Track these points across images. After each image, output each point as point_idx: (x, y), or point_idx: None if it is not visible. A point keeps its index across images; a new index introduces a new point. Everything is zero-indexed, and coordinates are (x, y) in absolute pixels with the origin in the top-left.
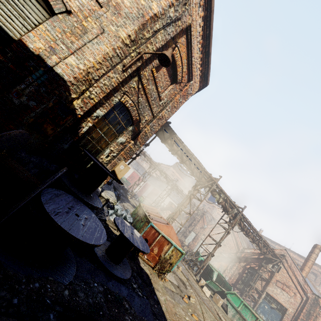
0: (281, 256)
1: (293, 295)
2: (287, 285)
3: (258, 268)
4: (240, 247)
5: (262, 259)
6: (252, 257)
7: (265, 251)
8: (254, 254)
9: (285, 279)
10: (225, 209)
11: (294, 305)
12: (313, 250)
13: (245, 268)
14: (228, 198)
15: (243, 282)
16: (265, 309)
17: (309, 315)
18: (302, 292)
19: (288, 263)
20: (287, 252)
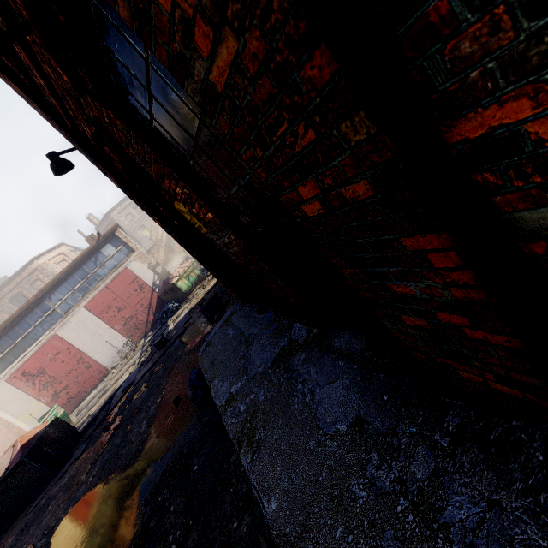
0: None
1: None
2: None
3: None
4: None
5: None
6: None
7: None
8: None
9: None
10: None
11: None
12: None
13: None
14: None
15: None
16: None
17: None
18: None
19: None
20: None
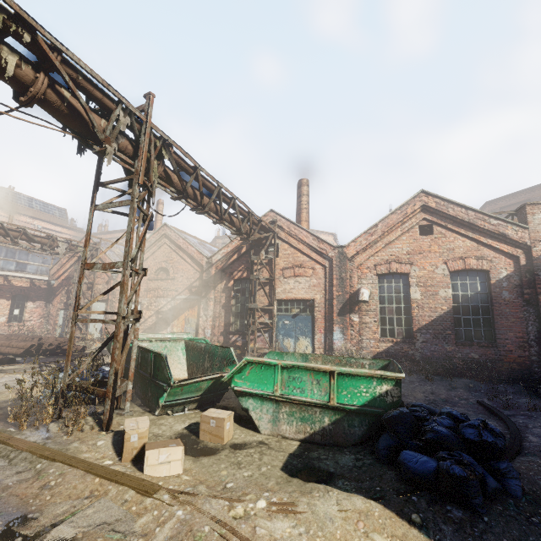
0: (271, 226)
1: (312, 272)
2: (298, 264)
3: (247, 274)
4: (202, 260)
5: (247, 253)
6: (229, 263)
7: (247, 230)
8: (231, 255)
9: (292, 258)
10: (81, 129)
11: (319, 286)
12: (300, 191)
13: (227, 290)
14: (49, 47)
15: (237, 315)
16: (287, 326)
17: (342, 283)
18: (320, 258)
19: (285, 229)
20: (275, 213)
